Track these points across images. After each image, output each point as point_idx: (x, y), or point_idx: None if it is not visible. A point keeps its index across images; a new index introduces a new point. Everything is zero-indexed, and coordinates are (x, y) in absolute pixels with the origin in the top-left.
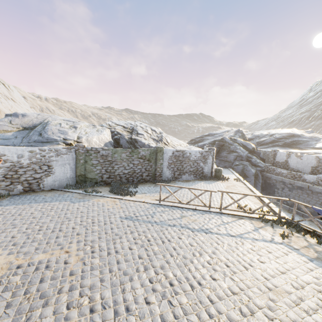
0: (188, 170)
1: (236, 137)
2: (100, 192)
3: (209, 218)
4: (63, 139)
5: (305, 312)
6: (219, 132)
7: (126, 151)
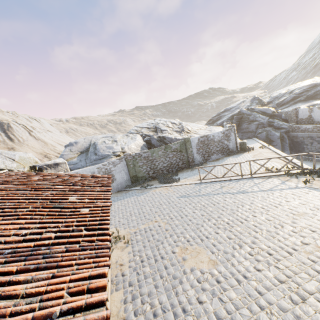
0: (215, 150)
1: (253, 106)
2: (152, 185)
3: (243, 183)
4: (112, 153)
5: (317, 220)
6: (235, 105)
7: (161, 149)
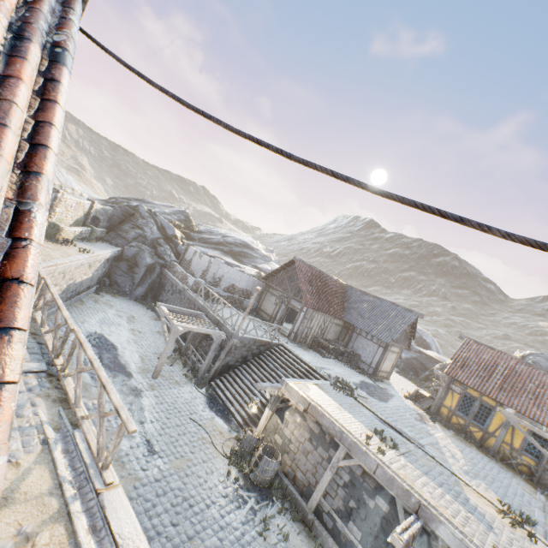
0: None
1: (171, 217)
2: None
3: None
4: None
5: None
6: (159, 203)
7: None
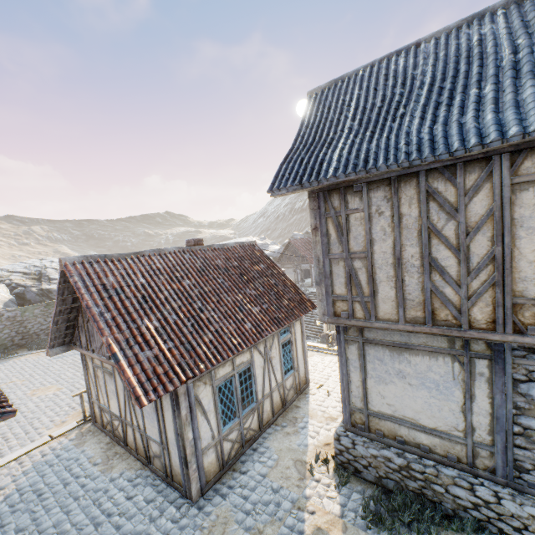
0: None
1: None
2: (17, 353)
3: None
4: None
5: None
6: None
7: (39, 307)
